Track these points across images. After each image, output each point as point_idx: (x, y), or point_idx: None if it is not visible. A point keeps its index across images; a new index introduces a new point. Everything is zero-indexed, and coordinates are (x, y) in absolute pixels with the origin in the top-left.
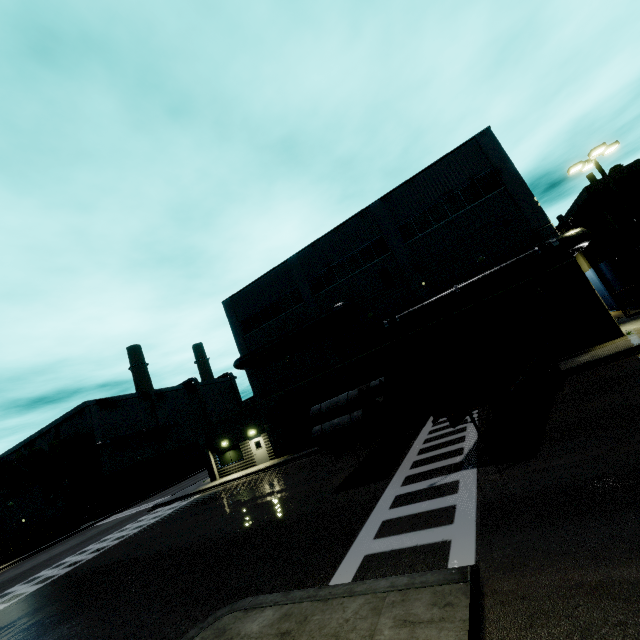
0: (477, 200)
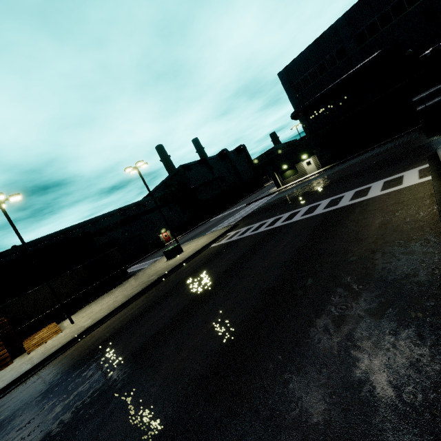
0: None
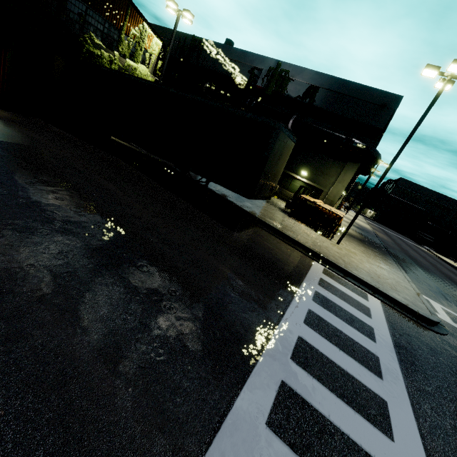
0: None
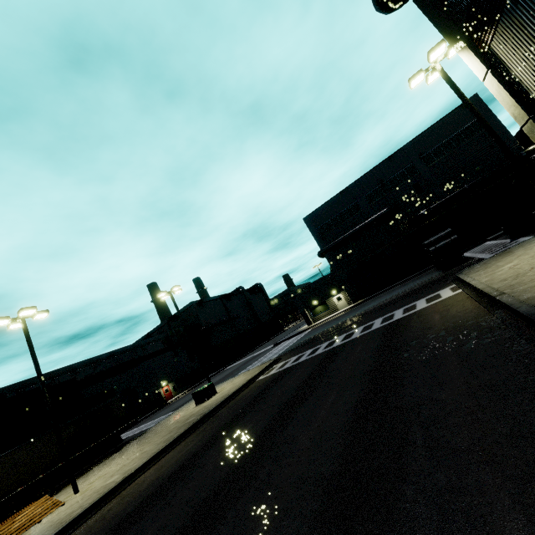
0: (472, 136)
